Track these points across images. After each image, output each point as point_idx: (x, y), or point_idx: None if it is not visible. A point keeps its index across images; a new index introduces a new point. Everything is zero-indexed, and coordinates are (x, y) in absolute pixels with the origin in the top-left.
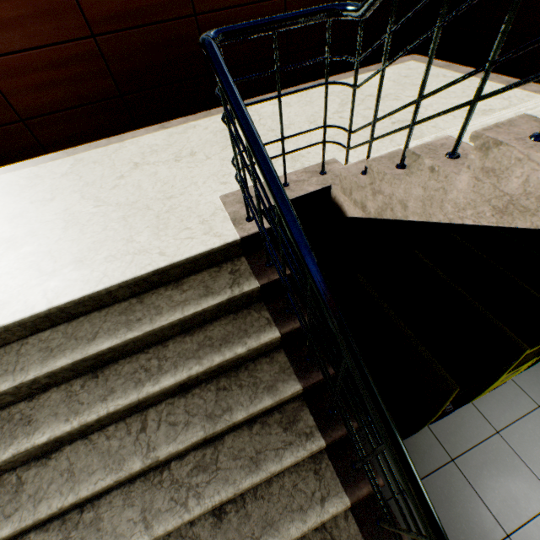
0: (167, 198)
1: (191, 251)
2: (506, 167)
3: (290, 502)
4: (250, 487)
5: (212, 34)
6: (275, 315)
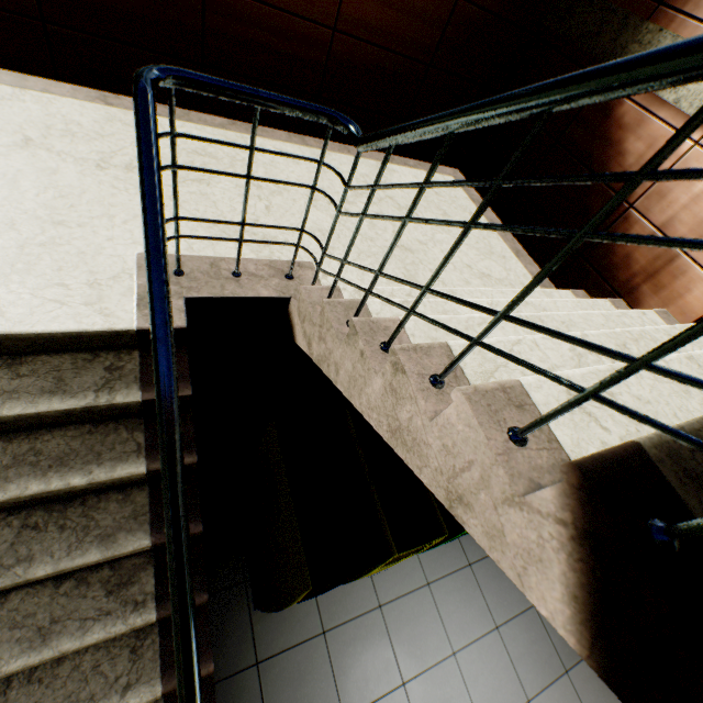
0: (53, 222)
1: (52, 325)
2: (404, 396)
3: (80, 689)
4: (20, 670)
5: (161, 72)
6: (152, 442)
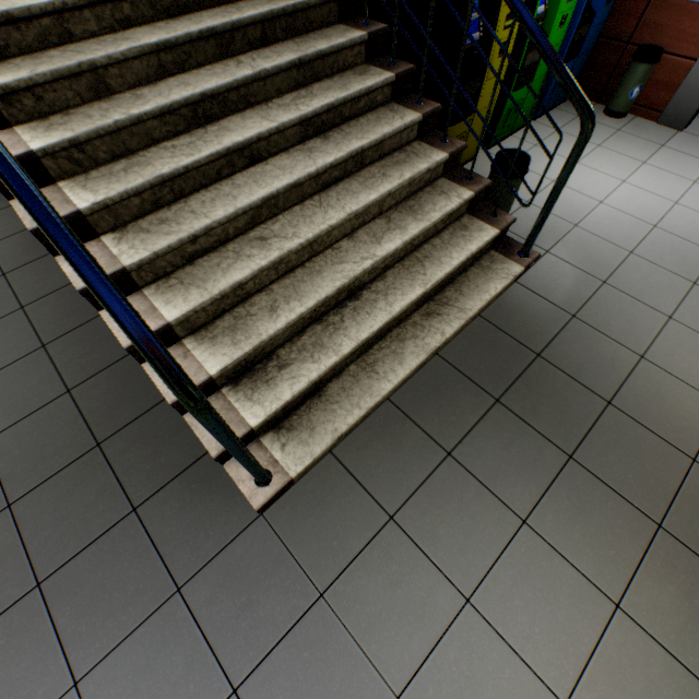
0: None
1: None
2: None
3: (378, 124)
4: (346, 98)
5: None
6: None
